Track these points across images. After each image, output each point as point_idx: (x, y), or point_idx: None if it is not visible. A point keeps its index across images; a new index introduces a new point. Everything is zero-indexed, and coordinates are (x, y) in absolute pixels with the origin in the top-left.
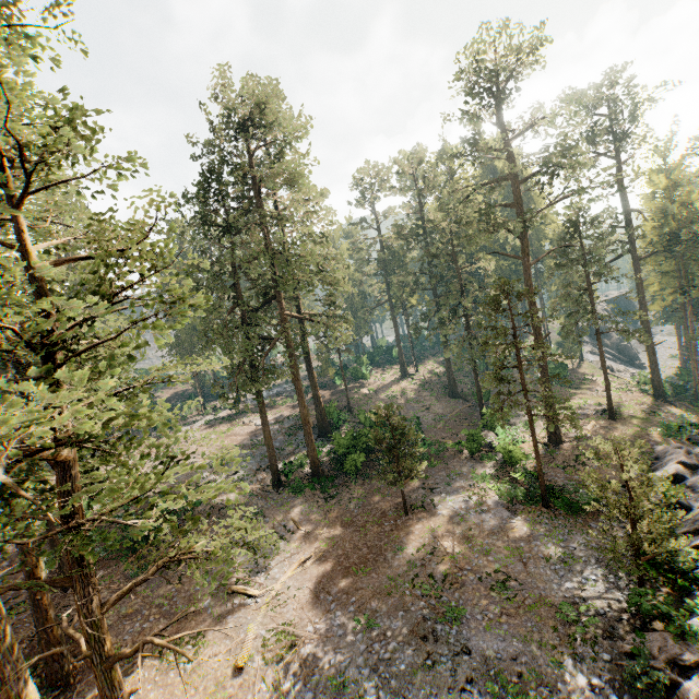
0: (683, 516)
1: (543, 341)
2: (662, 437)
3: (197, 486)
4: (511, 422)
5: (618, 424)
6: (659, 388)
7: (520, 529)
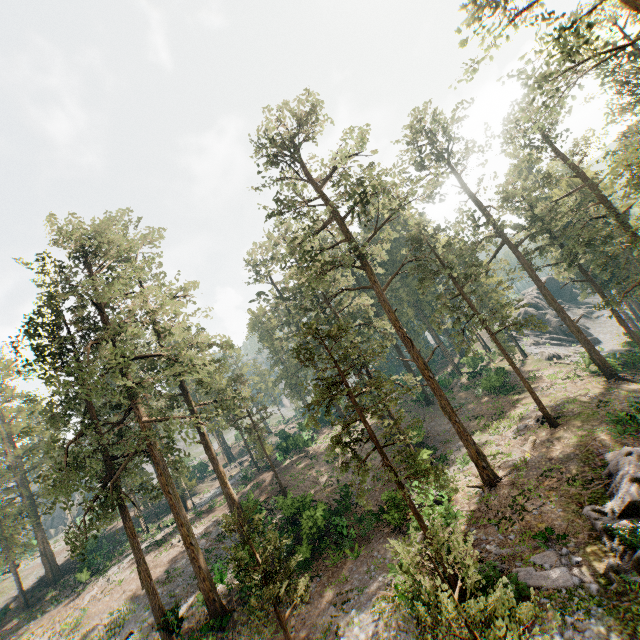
0: None
1: (425, 364)
2: (613, 437)
3: None
4: (451, 459)
5: (560, 431)
6: (605, 366)
7: None
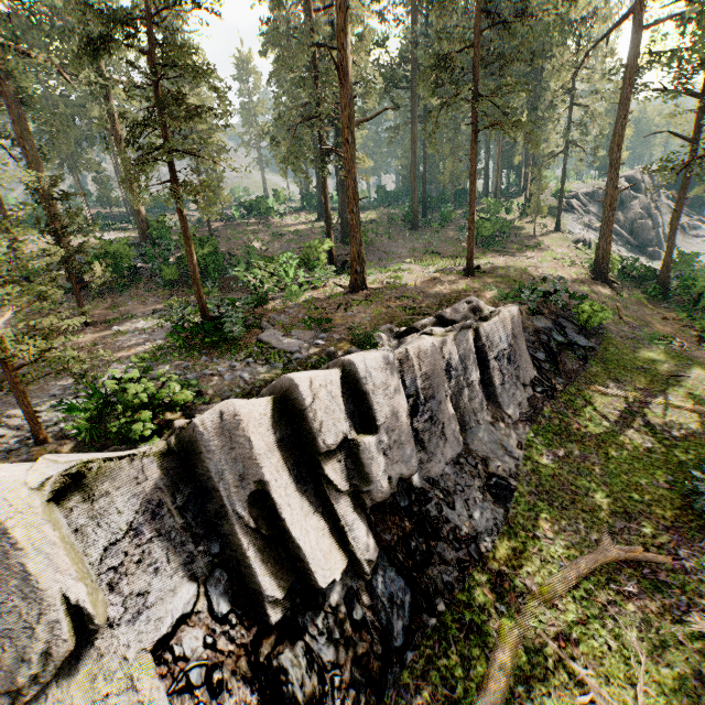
0: None
1: (350, 121)
2: (494, 298)
3: None
4: None
5: (465, 280)
6: (603, 260)
7: (136, 350)
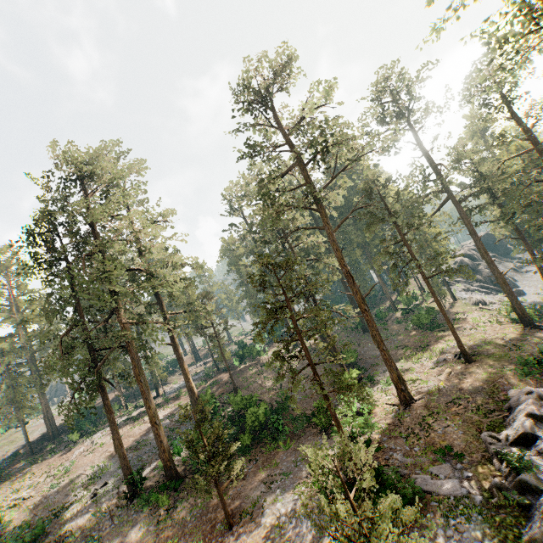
0: (535, 501)
1: (362, 299)
2: (518, 377)
3: (61, 508)
4: (377, 379)
5: (474, 367)
6: (523, 315)
7: None
